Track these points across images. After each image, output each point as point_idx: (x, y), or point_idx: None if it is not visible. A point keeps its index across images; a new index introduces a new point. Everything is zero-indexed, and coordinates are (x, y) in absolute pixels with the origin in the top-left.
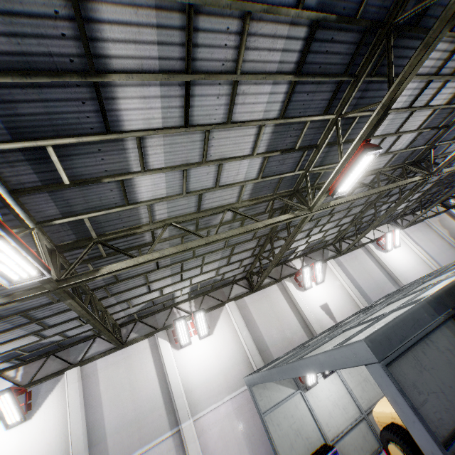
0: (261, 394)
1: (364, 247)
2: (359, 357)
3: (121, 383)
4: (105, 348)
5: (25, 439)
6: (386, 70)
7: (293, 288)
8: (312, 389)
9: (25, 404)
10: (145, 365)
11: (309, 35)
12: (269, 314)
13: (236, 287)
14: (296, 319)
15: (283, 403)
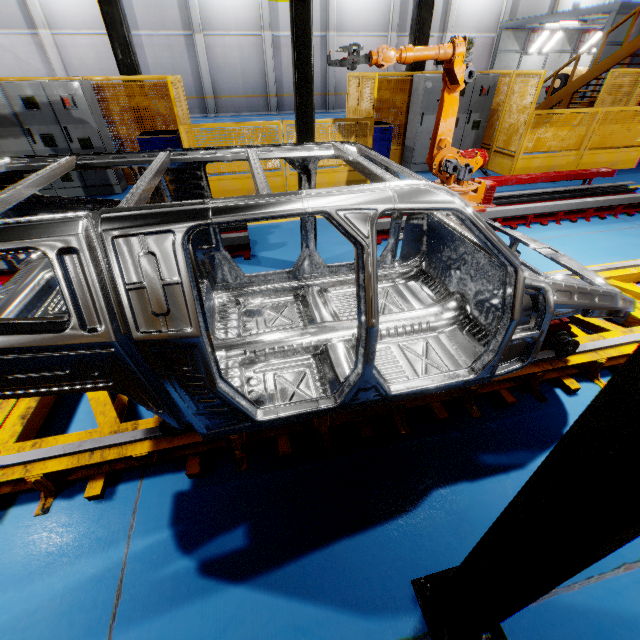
0: (504, 40)
1: None
2: (611, 10)
3: None
4: None
5: None
6: None
7: None
8: (527, 56)
9: None
10: None
11: None
12: None
13: None
14: (550, 5)
15: (509, 53)
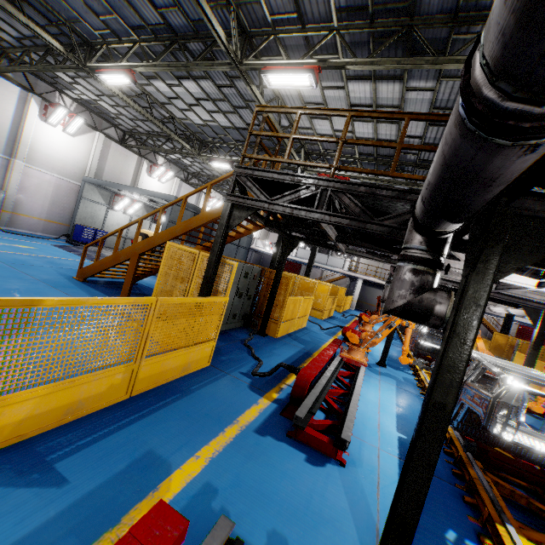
0: (89, 190)
1: (200, 192)
2: (170, 199)
3: None
4: None
5: None
6: (259, 153)
7: (145, 169)
8: (114, 211)
9: None
10: (8, 103)
11: (246, 129)
12: (118, 165)
13: (113, 130)
14: (131, 183)
15: (96, 203)
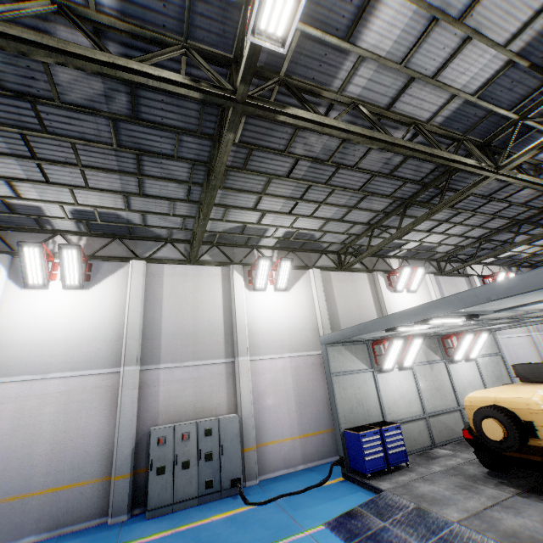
0: (335, 357)
1: (468, 278)
2: None
3: (185, 296)
4: (175, 256)
5: (80, 305)
6: None
7: (384, 285)
8: (384, 374)
9: (84, 273)
10: (213, 291)
11: None
12: (350, 298)
13: (324, 258)
14: (376, 315)
15: (353, 373)
